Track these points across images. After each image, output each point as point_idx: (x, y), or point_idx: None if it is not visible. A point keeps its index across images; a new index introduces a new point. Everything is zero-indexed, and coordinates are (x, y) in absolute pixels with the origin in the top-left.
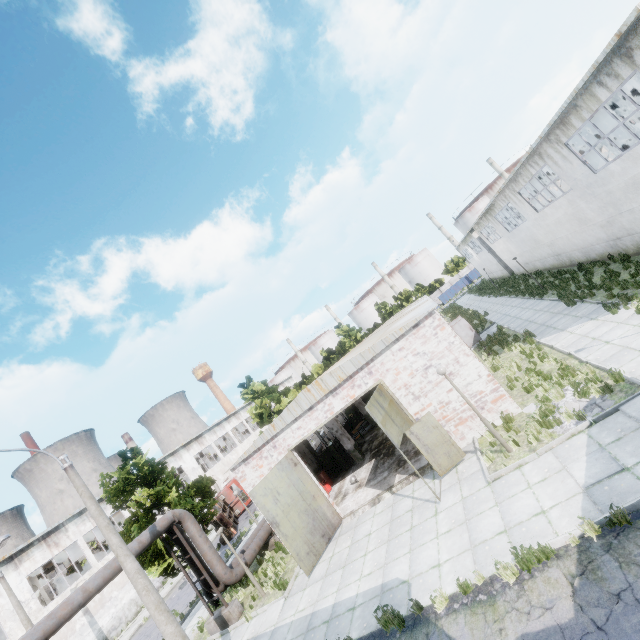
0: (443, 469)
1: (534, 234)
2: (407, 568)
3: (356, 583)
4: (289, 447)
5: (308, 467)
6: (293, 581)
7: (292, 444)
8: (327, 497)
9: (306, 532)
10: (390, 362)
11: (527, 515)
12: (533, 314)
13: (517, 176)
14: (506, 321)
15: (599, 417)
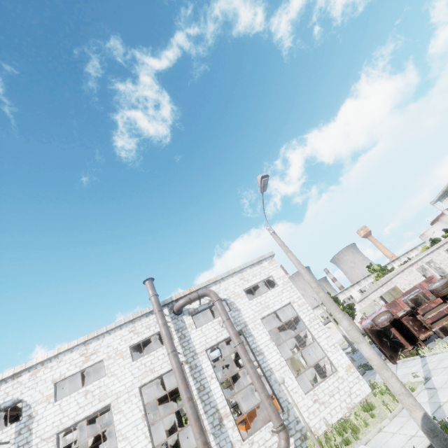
0: None
1: None
2: None
3: None
4: (372, 300)
5: None
6: None
7: (373, 299)
8: None
9: None
10: (397, 280)
11: None
12: None
13: None
14: None
15: None
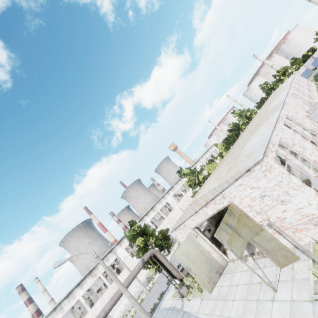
0: (281, 264)
1: None
2: None
3: None
4: (191, 227)
5: (213, 219)
6: (205, 290)
7: (192, 226)
8: (217, 251)
9: (206, 271)
10: (235, 192)
11: None
12: None
13: None
14: None
15: None
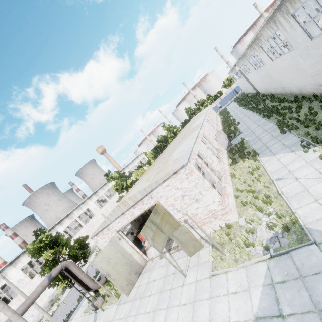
0: (191, 253)
1: (270, 73)
2: (162, 321)
3: (142, 316)
4: (116, 230)
5: (137, 222)
6: (122, 294)
7: (117, 229)
8: (139, 251)
9: (126, 274)
10: (162, 192)
11: (221, 320)
12: (262, 133)
13: (259, 35)
14: (247, 133)
15: (276, 254)
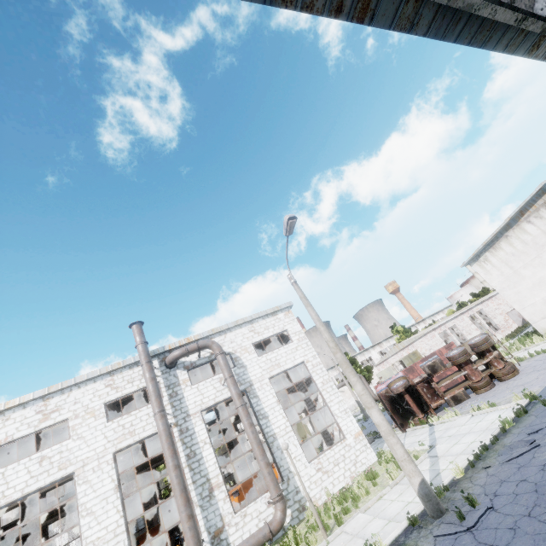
0: None
1: None
2: None
3: None
4: (391, 363)
5: None
6: None
7: (392, 363)
8: None
9: None
10: (418, 344)
11: None
12: None
13: None
14: None
15: None
